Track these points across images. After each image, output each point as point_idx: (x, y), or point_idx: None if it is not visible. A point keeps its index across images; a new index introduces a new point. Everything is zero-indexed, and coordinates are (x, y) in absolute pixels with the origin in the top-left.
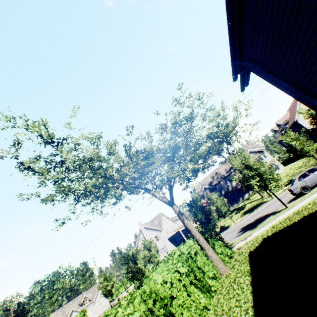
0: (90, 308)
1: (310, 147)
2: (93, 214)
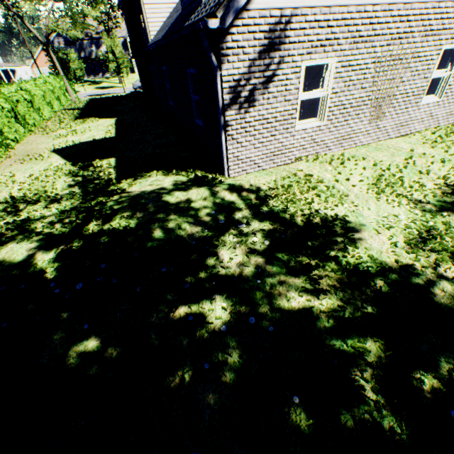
0: None
1: None
2: None
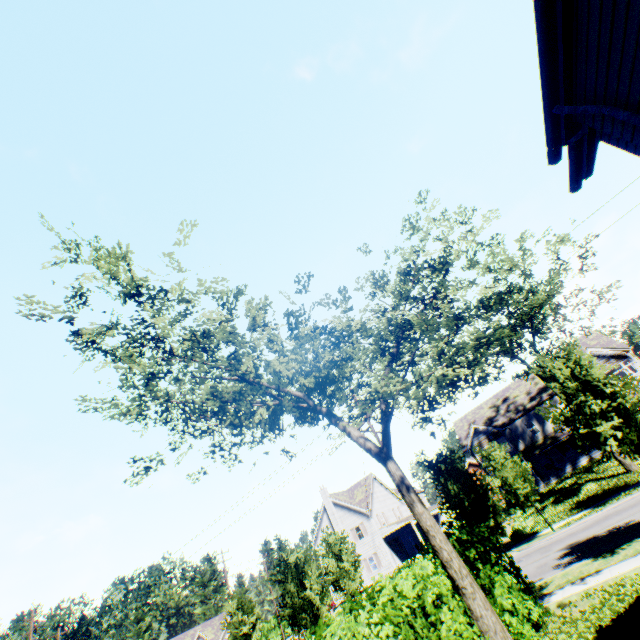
0: None
1: None
2: (213, 457)
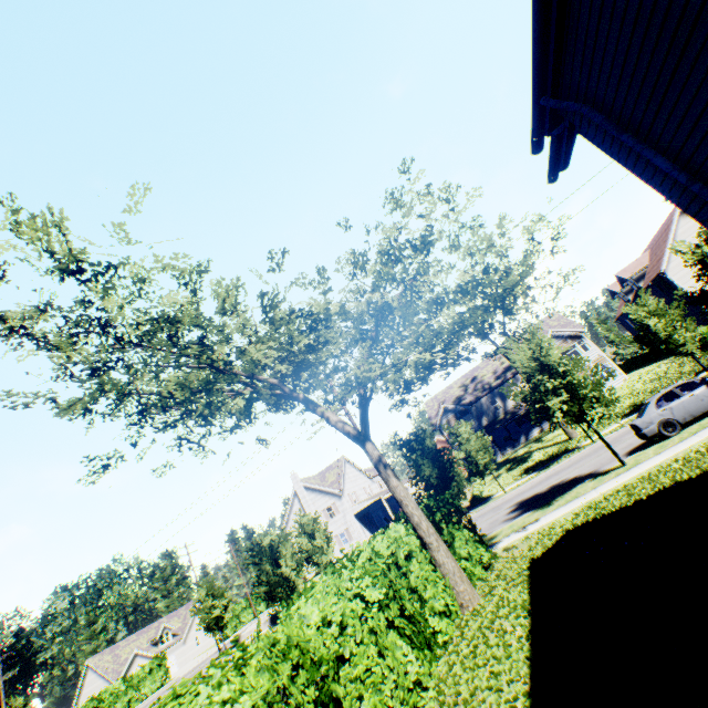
0: (176, 652)
1: (688, 334)
2: (180, 450)
